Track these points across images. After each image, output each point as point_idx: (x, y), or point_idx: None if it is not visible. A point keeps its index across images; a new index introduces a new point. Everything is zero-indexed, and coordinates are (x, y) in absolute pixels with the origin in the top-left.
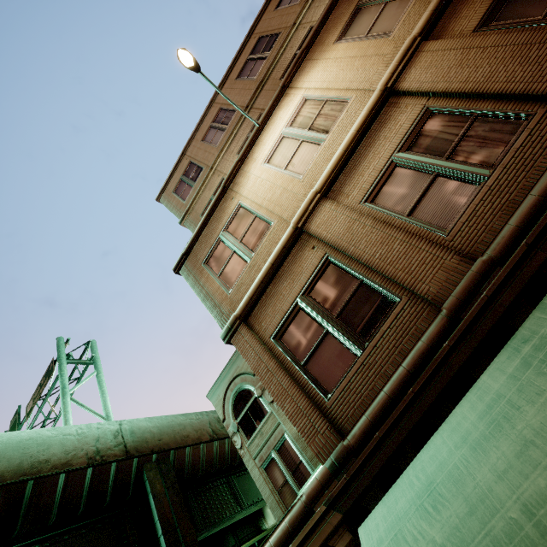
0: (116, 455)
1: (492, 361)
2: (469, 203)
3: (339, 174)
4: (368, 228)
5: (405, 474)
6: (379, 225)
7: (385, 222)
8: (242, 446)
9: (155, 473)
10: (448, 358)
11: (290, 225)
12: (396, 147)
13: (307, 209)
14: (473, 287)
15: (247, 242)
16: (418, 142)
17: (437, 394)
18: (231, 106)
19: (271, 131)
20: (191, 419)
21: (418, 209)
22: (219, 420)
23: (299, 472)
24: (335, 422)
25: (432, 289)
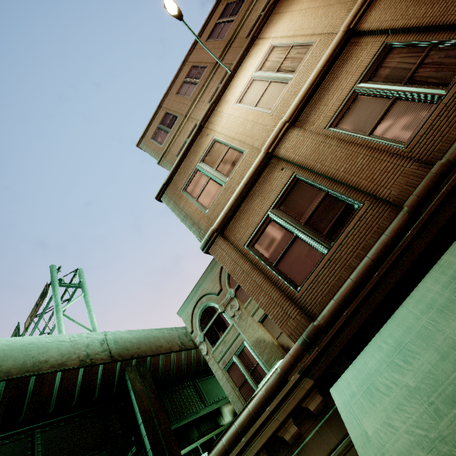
0: (103, 359)
1: (453, 244)
2: (426, 119)
3: (305, 106)
4: (333, 148)
5: (373, 342)
6: (343, 144)
7: (349, 141)
8: (207, 353)
9: (135, 375)
10: (410, 245)
11: (261, 151)
12: (357, 79)
13: (277, 137)
14: (432, 186)
15: (222, 169)
16: (378, 73)
17: (400, 276)
18: (202, 63)
19: (242, 76)
20: (163, 333)
21: (379, 129)
22: (186, 335)
23: (256, 372)
24: (304, 309)
25: (394, 192)
